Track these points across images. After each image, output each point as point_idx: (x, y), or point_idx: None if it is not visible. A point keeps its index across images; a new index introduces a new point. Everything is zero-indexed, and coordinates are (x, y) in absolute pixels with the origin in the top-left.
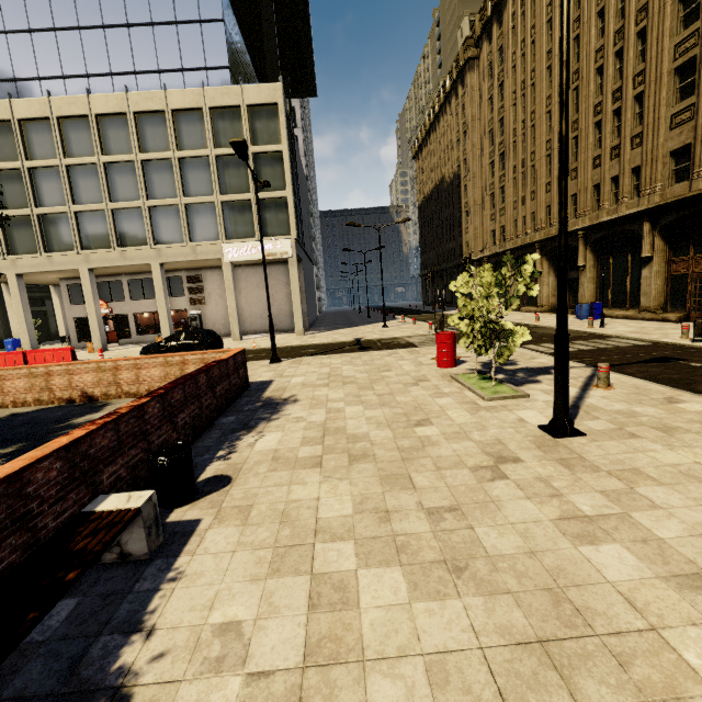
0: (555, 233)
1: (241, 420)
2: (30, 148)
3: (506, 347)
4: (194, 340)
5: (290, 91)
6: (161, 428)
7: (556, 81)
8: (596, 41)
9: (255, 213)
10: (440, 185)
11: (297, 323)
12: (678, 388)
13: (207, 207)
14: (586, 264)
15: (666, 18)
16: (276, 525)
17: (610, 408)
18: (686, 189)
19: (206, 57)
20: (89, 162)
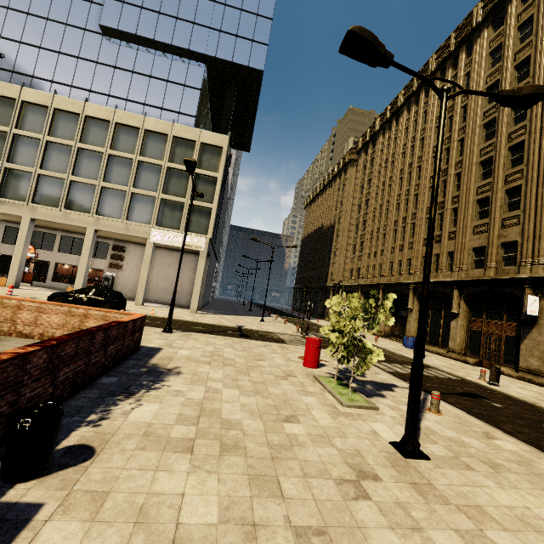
0: (394, 281)
1: (123, 383)
2: (22, 121)
3: (364, 362)
4: (102, 297)
5: (232, 143)
6: (39, 380)
7: (404, 187)
8: (430, 171)
9: (184, 213)
10: (319, 230)
11: (193, 302)
12: (489, 424)
13: (149, 199)
14: (413, 308)
15: (472, 171)
16: (130, 527)
17: (444, 434)
18: (482, 273)
19: (181, 106)
20: (67, 144)
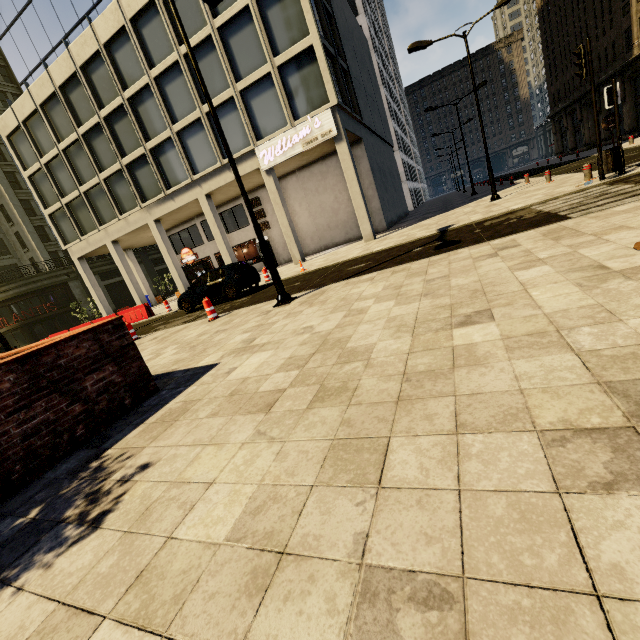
0: None
1: None
2: (77, 114)
3: None
4: (219, 280)
5: None
6: None
7: None
8: None
9: (278, 90)
10: None
11: (362, 225)
12: None
13: (229, 108)
14: None
15: None
16: None
17: None
18: None
19: None
20: (117, 106)
